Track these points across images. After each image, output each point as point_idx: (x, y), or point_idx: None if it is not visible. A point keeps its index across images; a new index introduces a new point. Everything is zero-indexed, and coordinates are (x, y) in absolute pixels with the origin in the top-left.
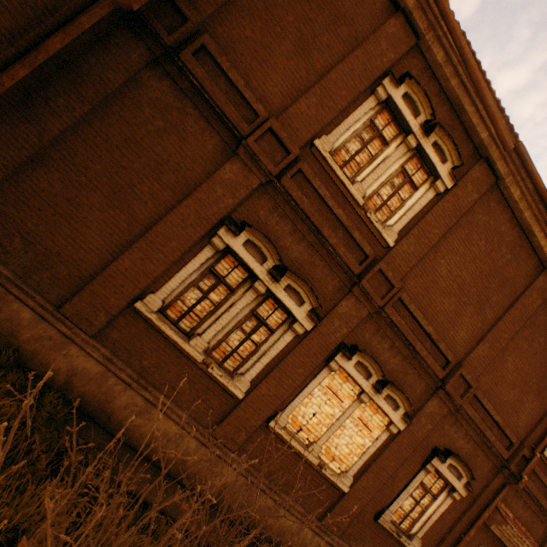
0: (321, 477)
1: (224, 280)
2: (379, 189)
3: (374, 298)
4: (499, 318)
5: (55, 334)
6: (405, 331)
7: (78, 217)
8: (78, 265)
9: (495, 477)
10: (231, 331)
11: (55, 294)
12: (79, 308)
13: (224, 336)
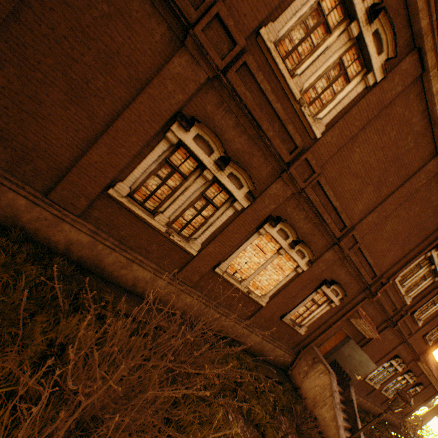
0: (248, 298)
1: (178, 170)
2: (316, 82)
3: (298, 182)
4: (390, 194)
5: (49, 216)
6: (318, 206)
7: (43, 114)
8: (53, 159)
9: (359, 294)
10: (185, 209)
11: (40, 184)
12: (63, 195)
13: (180, 213)
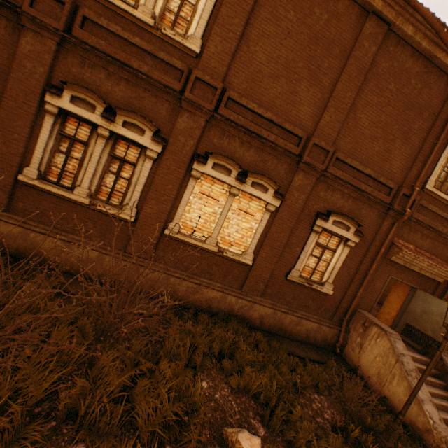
0: (228, 260)
1: (75, 138)
2: (166, 4)
3: (203, 105)
4: (337, 81)
5: None
6: (247, 125)
7: None
8: None
9: (384, 221)
10: (102, 175)
11: None
12: None
13: (99, 181)
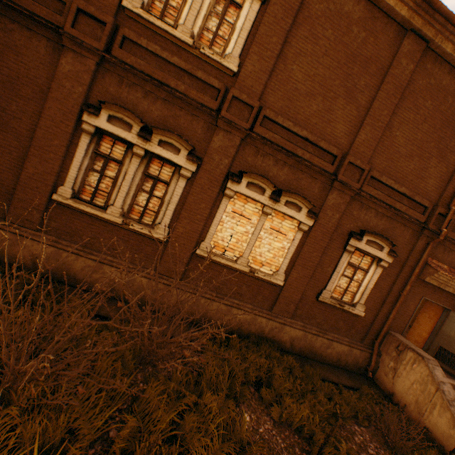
0: (259, 281)
1: (110, 157)
2: (205, 23)
3: (239, 124)
4: (373, 99)
5: (10, 236)
6: (282, 143)
7: None
8: (1, 185)
9: (418, 240)
10: (135, 194)
11: None
12: (17, 214)
13: (132, 200)
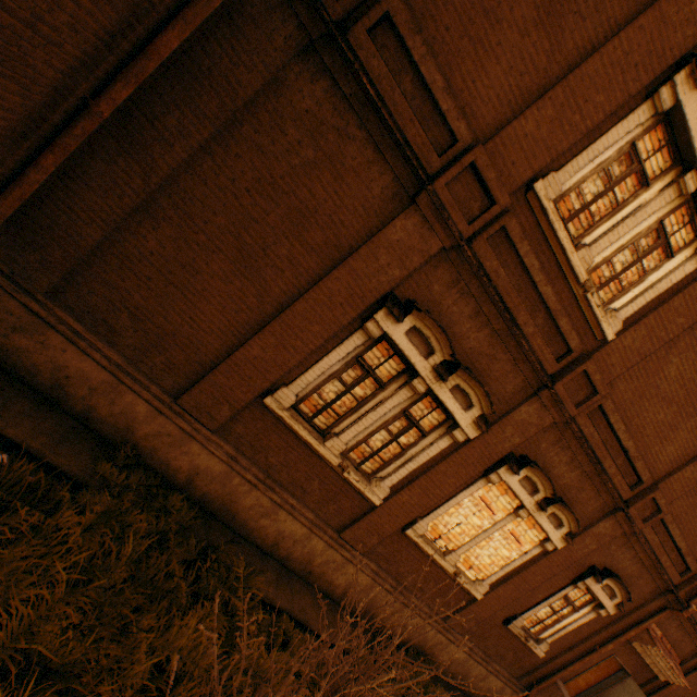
0: (453, 582)
1: (373, 374)
2: (614, 255)
3: (567, 406)
4: None
5: (174, 430)
6: (595, 444)
7: (195, 289)
8: (196, 348)
9: (654, 599)
10: (374, 431)
11: (171, 381)
12: (198, 401)
13: (365, 437)
